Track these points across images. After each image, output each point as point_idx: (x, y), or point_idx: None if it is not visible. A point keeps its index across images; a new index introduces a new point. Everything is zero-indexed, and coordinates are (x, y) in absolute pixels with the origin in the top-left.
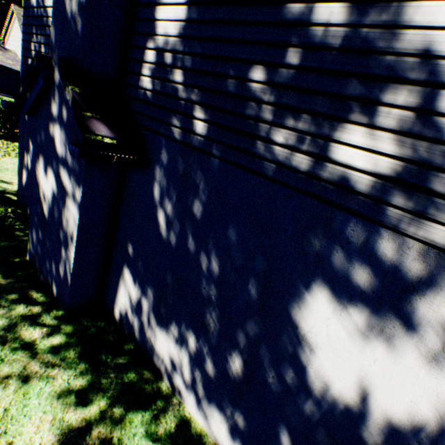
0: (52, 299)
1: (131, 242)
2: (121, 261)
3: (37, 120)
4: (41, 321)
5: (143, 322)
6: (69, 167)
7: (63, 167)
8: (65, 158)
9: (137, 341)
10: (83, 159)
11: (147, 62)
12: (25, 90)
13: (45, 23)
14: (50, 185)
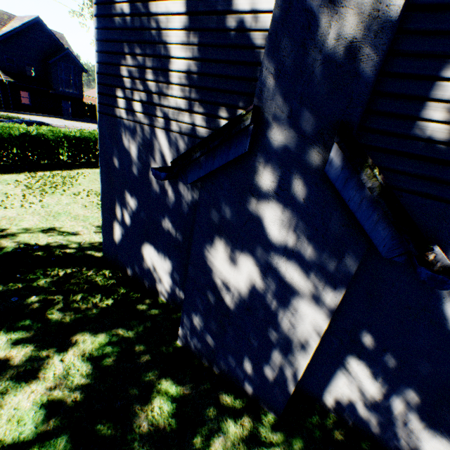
0: (247, 398)
1: (368, 331)
2: (341, 349)
3: (207, 190)
4: (265, 439)
5: (390, 420)
6: (305, 261)
7: (285, 258)
8: (293, 248)
9: (373, 436)
10: (352, 257)
11: (440, 99)
12: (200, 155)
13: (152, 38)
14: (243, 274)
